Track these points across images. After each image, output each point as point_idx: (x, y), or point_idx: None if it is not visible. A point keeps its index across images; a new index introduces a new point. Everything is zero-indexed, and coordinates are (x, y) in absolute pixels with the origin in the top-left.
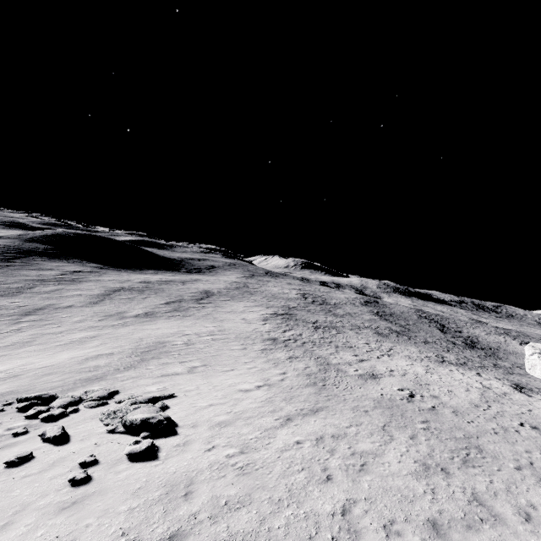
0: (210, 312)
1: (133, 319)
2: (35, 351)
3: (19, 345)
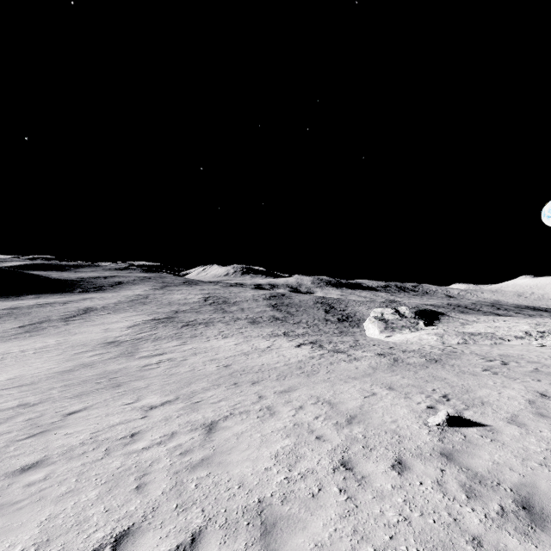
0: (71, 328)
1: None
2: None
3: None
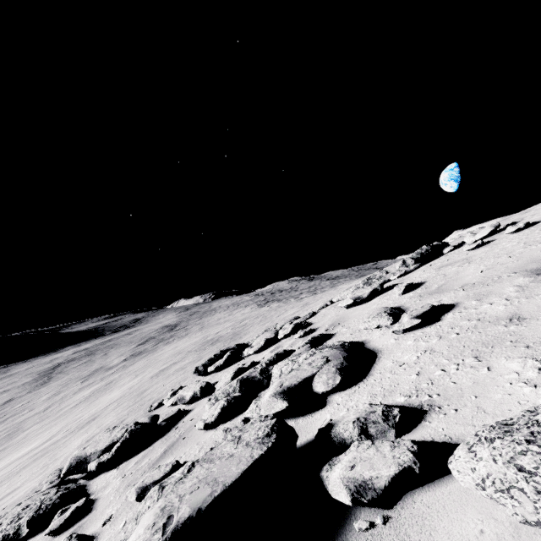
0: (202, 326)
1: (128, 361)
2: (49, 423)
3: (0, 441)
